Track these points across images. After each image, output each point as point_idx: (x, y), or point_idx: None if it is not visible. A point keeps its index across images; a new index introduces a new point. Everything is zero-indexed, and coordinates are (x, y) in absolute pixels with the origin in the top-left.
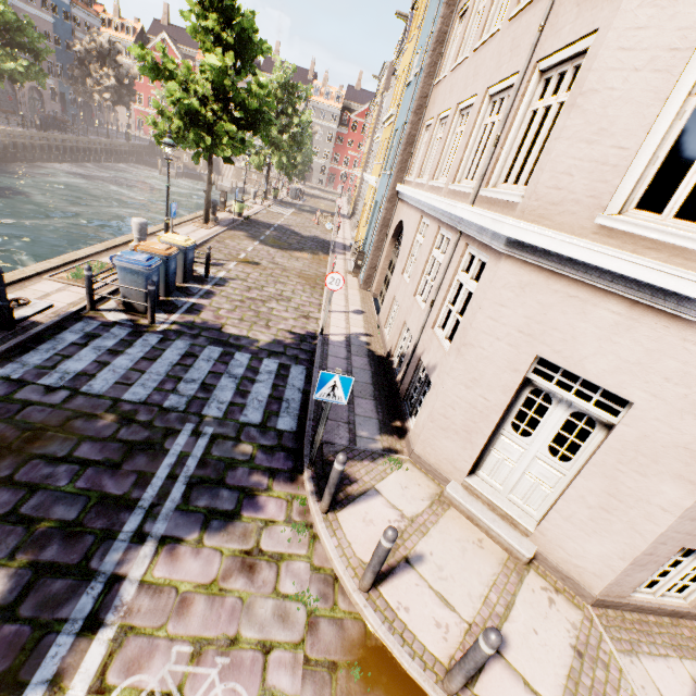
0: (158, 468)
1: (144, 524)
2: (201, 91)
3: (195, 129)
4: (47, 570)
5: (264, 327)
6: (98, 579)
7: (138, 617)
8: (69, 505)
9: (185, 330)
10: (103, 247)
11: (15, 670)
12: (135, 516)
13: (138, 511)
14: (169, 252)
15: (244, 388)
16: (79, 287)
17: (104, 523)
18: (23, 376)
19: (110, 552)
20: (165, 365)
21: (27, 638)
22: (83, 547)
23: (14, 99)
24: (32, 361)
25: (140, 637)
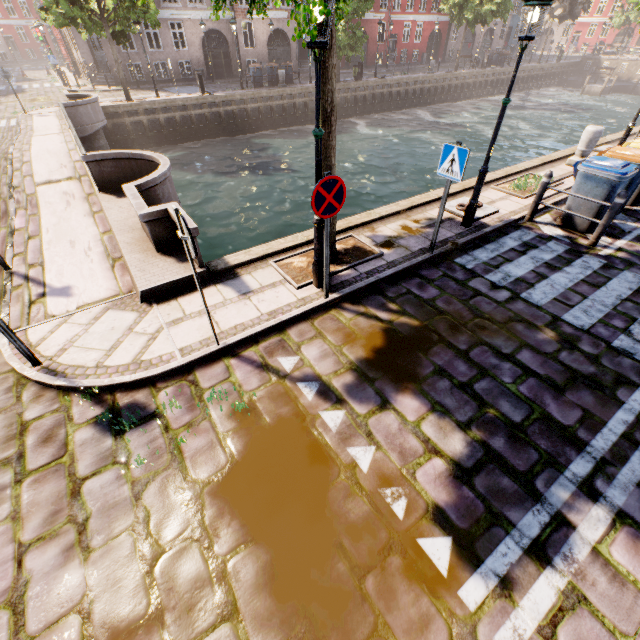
0: (608, 417)
1: (593, 477)
2: None
3: None
4: (495, 458)
5: None
6: (543, 505)
7: (592, 591)
8: (512, 405)
9: (635, 260)
10: (540, 161)
11: (471, 537)
12: (582, 459)
13: (586, 457)
14: None
15: None
16: (518, 198)
17: (548, 446)
18: (473, 268)
19: (555, 484)
20: (611, 297)
21: (480, 514)
22: (526, 458)
23: (470, 46)
24: (480, 257)
25: (596, 622)
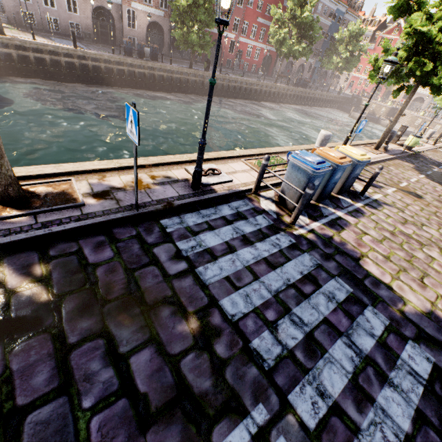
0: None
1: None
2: (439, 26)
3: (417, 57)
4: None
5: (416, 282)
6: None
7: None
8: None
9: (319, 243)
10: (290, 149)
11: None
12: None
13: None
14: (341, 161)
15: (363, 385)
16: (257, 173)
17: None
18: (172, 232)
19: None
20: (280, 280)
21: None
22: None
23: (290, 72)
24: (188, 221)
25: None
